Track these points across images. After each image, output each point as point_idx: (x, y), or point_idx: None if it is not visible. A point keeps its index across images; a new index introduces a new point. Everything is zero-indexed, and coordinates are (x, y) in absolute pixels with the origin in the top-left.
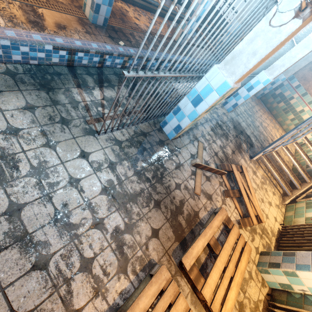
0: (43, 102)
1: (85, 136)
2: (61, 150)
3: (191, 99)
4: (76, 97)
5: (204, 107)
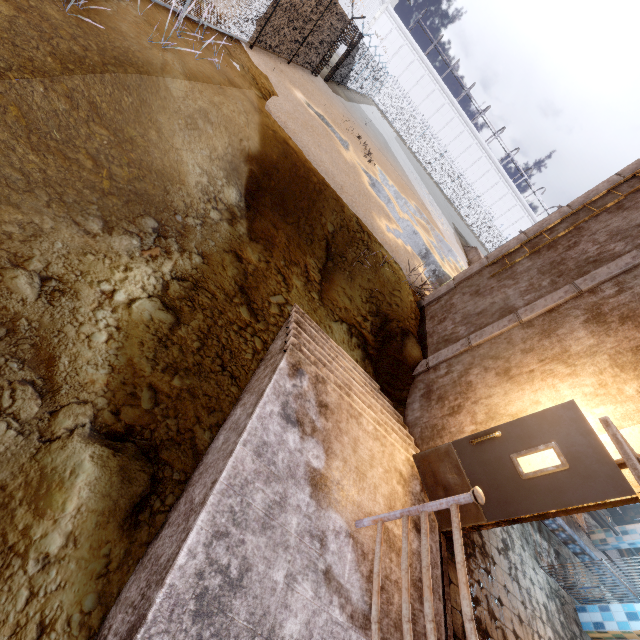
0: None
1: (534, 559)
2: (526, 556)
3: (625, 610)
4: (530, 530)
5: (639, 626)
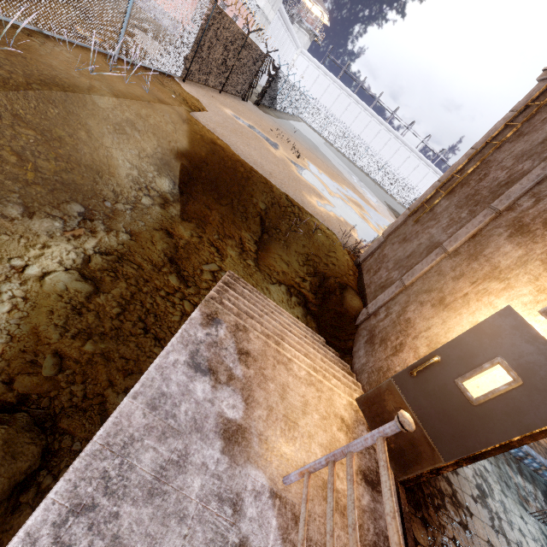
0: (493, 462)
1: (520, 506)
2: (509, 502)
3: None
4: (508, 472)
5: None
